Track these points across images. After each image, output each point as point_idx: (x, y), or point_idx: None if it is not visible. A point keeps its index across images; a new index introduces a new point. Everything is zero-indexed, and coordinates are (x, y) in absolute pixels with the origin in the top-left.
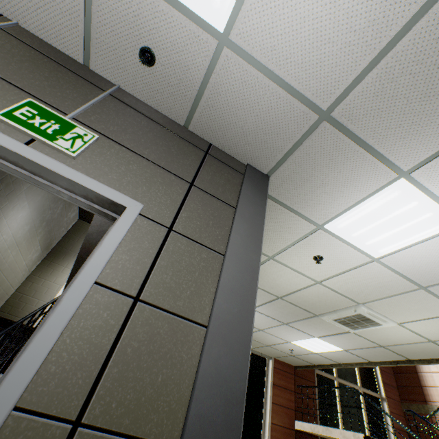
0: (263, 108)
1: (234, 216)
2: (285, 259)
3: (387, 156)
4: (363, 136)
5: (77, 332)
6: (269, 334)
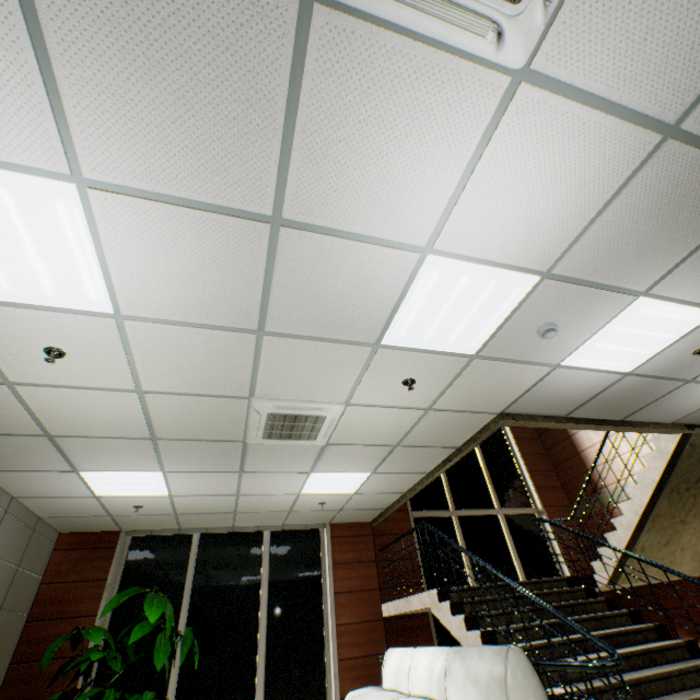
0: None
1: None
2: (30, 376)
3: None
4: None
5: None
6: (259, 495)
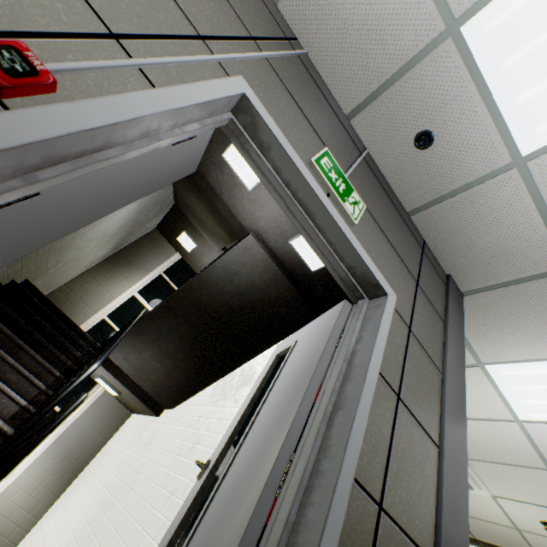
0: (510, 235)
1: (447, 332)
2: None
3: None
4: None
5: (371, 415)
6: None
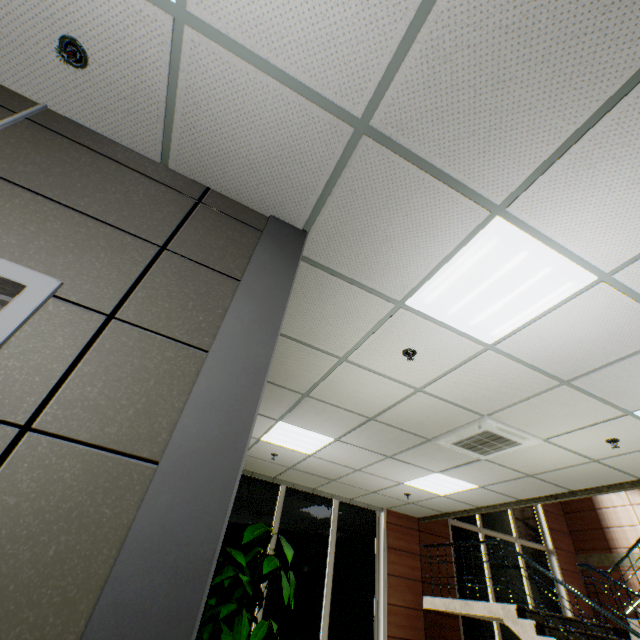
0: (270, 123)
1: (235, 292)
2: (364, 359)
3: (467, 183)
4: (426, 154)
5: None
6: (372, 474)
